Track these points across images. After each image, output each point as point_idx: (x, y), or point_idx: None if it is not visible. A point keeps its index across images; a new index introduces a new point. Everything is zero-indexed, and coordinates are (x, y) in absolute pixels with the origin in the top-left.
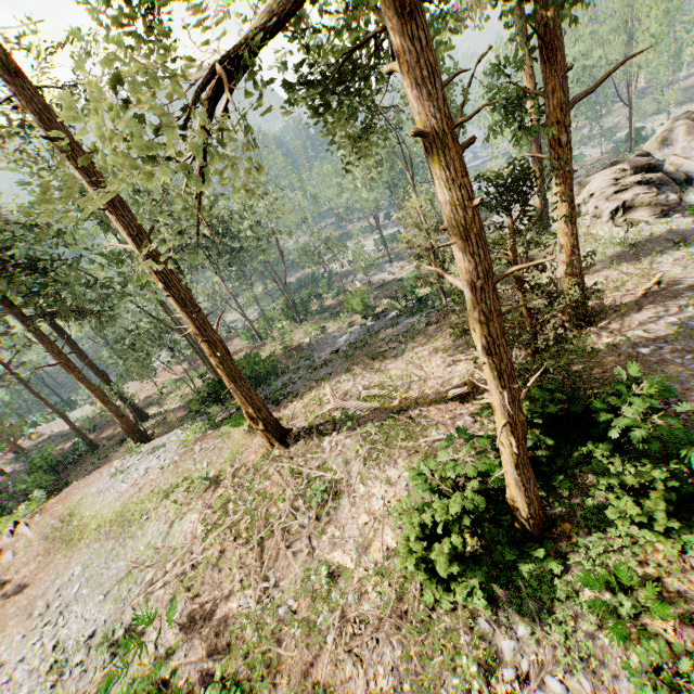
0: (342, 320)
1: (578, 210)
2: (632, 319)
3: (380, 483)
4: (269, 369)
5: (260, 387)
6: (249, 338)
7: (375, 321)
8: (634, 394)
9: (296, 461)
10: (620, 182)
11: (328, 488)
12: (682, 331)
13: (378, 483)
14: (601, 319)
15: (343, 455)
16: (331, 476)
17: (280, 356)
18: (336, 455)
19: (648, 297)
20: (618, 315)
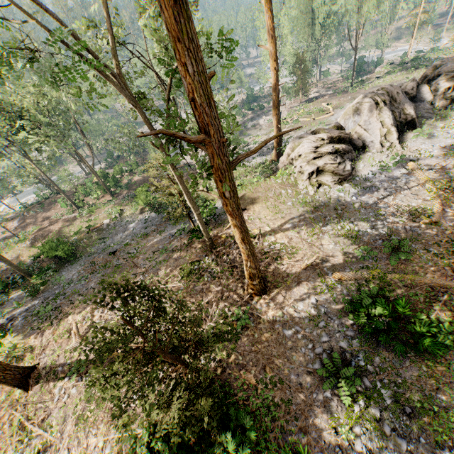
0: (134, 208)
1: (292, 162)
2: (292, 293)
3: (79, 451)
4: (68, 253)
5: (55, 274)
6: (69, 205)
7: (157, 213)
8: (248, 427)
9: (28, 409)
10: (318, 151)
11: (41, 450)
12: (315, 316)
13: (79, 451)
14: (274, 287)
15: (65, 409)
16: (47, 436)
17: (84, 233)
18: (60, 408)
19: (307, 271)
20: (285, 286)
